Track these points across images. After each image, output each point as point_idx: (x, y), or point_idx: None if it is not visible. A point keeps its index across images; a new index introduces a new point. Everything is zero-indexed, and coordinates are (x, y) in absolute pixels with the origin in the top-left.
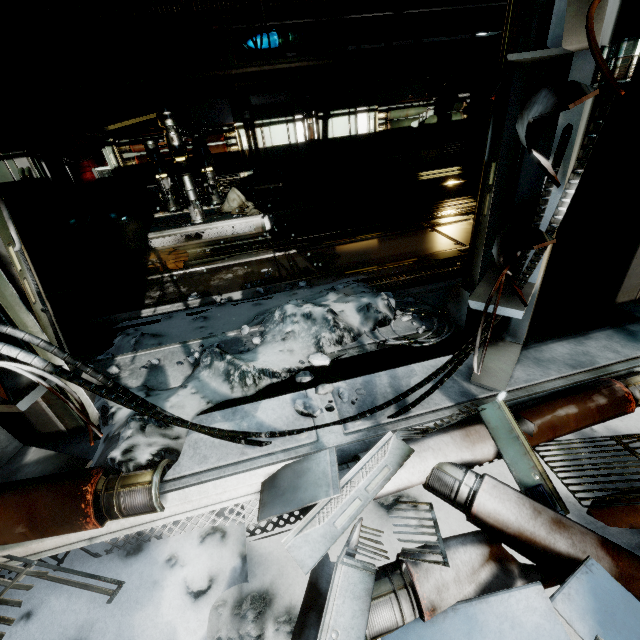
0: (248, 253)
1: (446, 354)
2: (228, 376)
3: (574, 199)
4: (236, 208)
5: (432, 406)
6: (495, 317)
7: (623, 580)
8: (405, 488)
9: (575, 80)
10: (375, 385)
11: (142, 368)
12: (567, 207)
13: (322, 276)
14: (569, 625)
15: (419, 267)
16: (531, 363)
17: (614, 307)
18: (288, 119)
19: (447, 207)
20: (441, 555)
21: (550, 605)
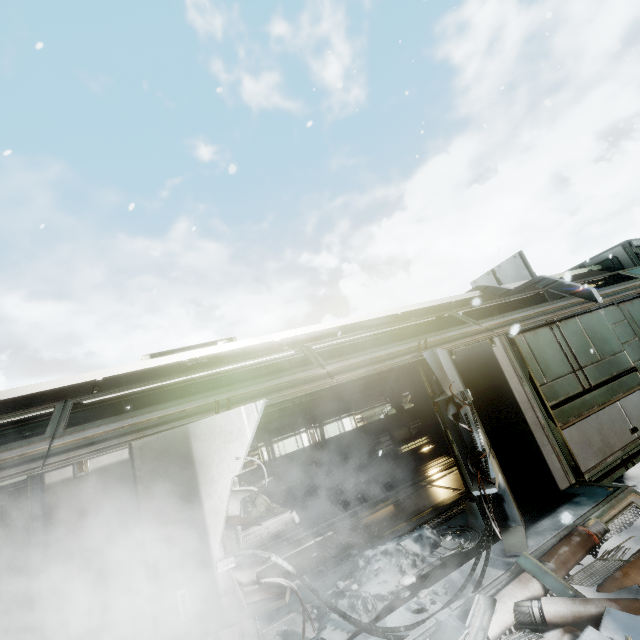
0: (291, 546)
1: (485, 548)
2: (353, 607)
3: (492, 437)
4: (265, 511)
5: (493, 577)
6: (489, 498)
7: (624, 609)
8: (506, 629)
9: (458, 401)
10: (453, 580)
11: (277, 635)
12: (492, 441)
13: (367, 542)
14: (613, 639)
15: (437, 513)
16: (534, 535)
17: (562, 492)
18: (295, 433)
19: (432, 467)
20: (538, 636)
21: (598, 632)
